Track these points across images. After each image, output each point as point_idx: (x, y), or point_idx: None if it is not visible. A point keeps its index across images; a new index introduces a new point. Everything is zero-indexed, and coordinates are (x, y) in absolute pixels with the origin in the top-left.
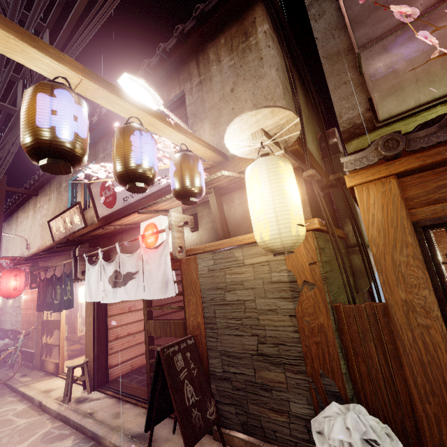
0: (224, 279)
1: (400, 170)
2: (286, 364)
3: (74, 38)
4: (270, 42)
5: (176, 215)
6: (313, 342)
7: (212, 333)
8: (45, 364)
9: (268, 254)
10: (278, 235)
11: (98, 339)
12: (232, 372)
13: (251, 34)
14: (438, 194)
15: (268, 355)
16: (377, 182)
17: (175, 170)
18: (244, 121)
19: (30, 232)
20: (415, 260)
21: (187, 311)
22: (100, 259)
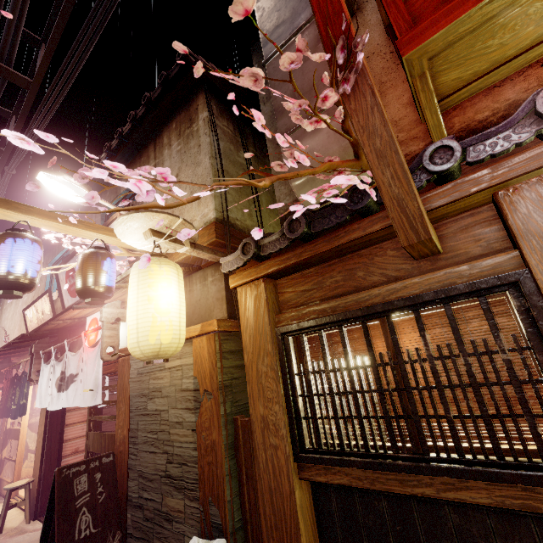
0: (148, 385)
1: (264, 273)
2: (186, 489)
3: (29, 127)
4: (207, 129)
5: (110, 311)
6: (206, 462)
7: (134, 449)
8: (1, 484)
9: (182, 357)
10: (137, 343)
11: (48, 453)
12: (145, 498)
13: (194, 121)
14: (304, 298)
15: (173, 477)
16: (252, 284)
17: (77, 270)
18: (125, 223)
19: (11, 321)
20: (272, 371)
21: (117, 421)
22: (53, 357)
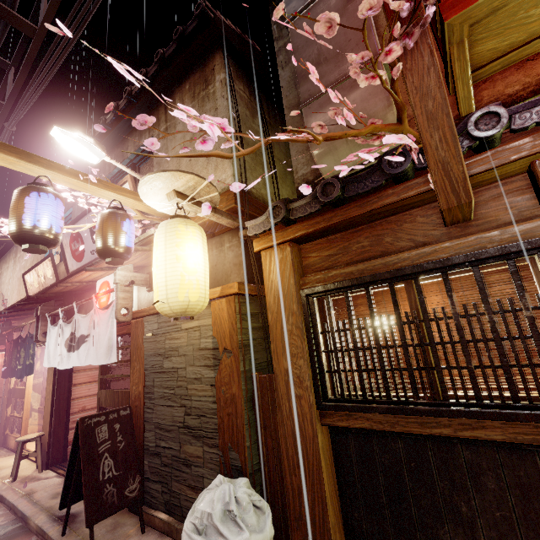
0: (164, 345)
1: (291, 237)
2: (205, 438)
3: (32, 80)
4: (225, 92)
5: (124, 273)
6: (226, 413)
7: (150, 404)
8: (7, 439)
9: (200, 319)
10: (166, 300)
11: (57, 410)
12: (163, 446)
13: (210, 82)
14: (329, 262)
15: (191, 427)
16: (277, 248)
17: (97, 229)
18: (150, 183)
19: (8, 285)
20: (297, 329)
21: (131, 379)
22: (61, 319)
